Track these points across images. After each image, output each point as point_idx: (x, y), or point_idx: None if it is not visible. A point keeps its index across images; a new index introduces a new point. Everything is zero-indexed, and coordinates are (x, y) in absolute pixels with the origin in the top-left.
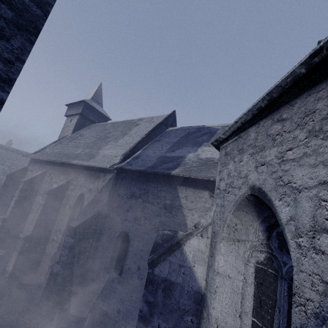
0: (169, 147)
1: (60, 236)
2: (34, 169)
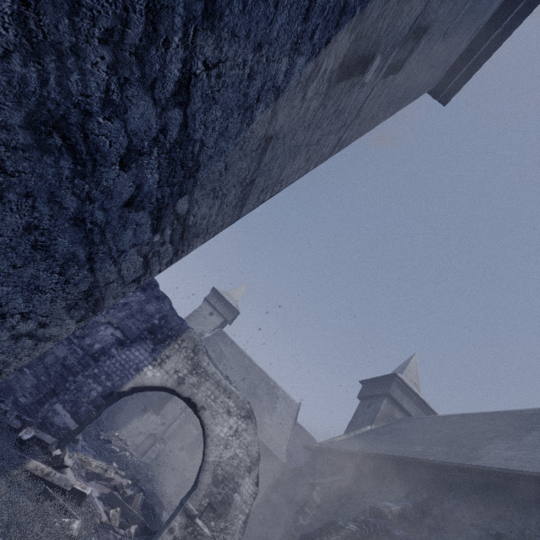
0: (304, 457)
1: None
2: None
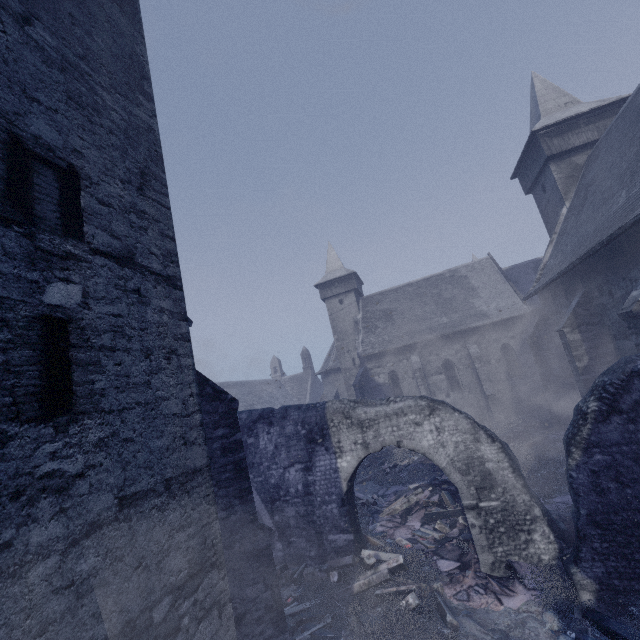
0: None
1: (507, 383)
2: (386, 363)
